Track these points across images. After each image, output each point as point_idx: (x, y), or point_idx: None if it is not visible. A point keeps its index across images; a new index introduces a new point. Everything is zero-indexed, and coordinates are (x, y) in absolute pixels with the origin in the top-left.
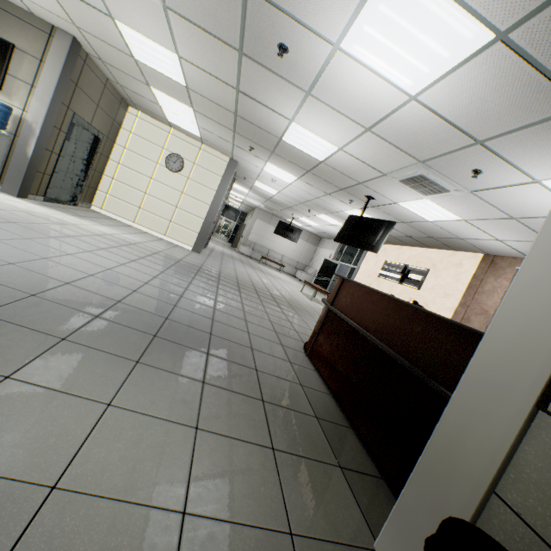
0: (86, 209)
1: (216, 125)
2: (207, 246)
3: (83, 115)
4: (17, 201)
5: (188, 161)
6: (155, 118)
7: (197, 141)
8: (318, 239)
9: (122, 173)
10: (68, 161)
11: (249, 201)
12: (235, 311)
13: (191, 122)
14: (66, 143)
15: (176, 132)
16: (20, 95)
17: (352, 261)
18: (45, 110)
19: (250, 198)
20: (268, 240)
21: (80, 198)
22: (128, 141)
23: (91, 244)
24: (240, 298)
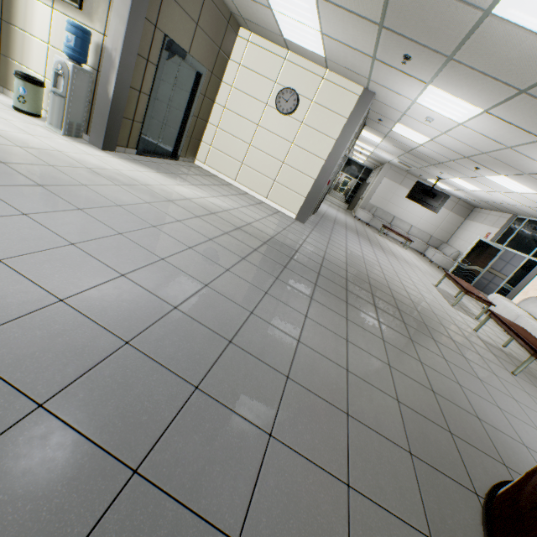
0: (187, 164)
1: (350, 20)
2: (316, 211)
3: (177, 39)
4: (94, 155)
5: (303, 98)
6: (268, 38)
7: (320, 66)
8: (468, 208)
9: (227, 119)
10: (164, 105)
11: (378, 155)
12: (329, 375)
13: (312, 29)
14: (157, 79)
15: (293, 56)
16: (100, 14)
17: (532, 250)
18: (123, 30)
19: (381, 150)
20: (394, 205)
21: (180, 151)
22: (236, 77)
23: (141, 217)
24: (345, 323)
